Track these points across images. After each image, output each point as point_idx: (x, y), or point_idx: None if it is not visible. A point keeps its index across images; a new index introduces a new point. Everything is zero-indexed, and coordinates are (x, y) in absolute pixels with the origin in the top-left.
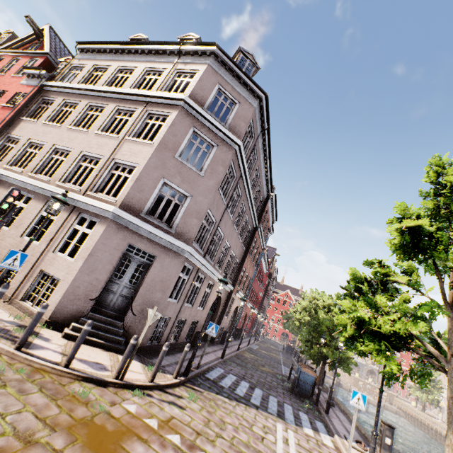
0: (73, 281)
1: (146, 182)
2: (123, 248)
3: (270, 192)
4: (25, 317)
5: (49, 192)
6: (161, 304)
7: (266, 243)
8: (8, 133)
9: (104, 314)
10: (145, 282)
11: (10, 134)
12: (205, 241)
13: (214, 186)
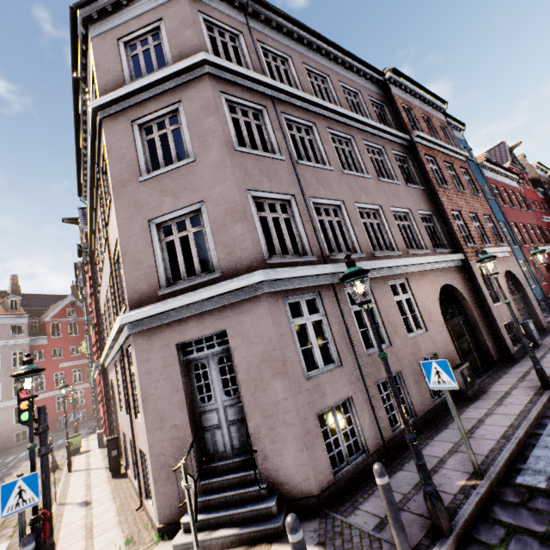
0: (150, 451)
1: (135, 249)
2: (173, 357)
3: (381, 80)
4: (146, 530)
5: (114, 348)
6: (294, 397)
7: (468, 149)
8: (102, 317)
9: (226, 470)
10: (241, 382)
11: (103, 317)
12: (301, 237)
13: (221, 154)
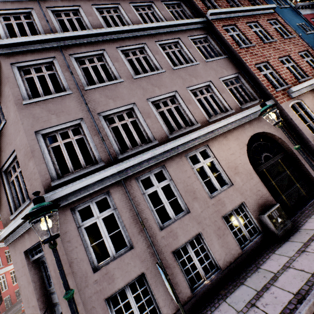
0: None
1: None
2: (24, 260)
3: None
4: None
5: None
6: (81, 291)
7: None
8: None
9: None
10: (53, 279)
11: None
12: (92, 150)
13: (15, 112)
